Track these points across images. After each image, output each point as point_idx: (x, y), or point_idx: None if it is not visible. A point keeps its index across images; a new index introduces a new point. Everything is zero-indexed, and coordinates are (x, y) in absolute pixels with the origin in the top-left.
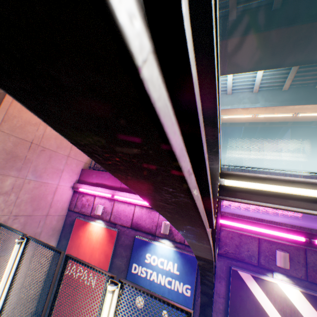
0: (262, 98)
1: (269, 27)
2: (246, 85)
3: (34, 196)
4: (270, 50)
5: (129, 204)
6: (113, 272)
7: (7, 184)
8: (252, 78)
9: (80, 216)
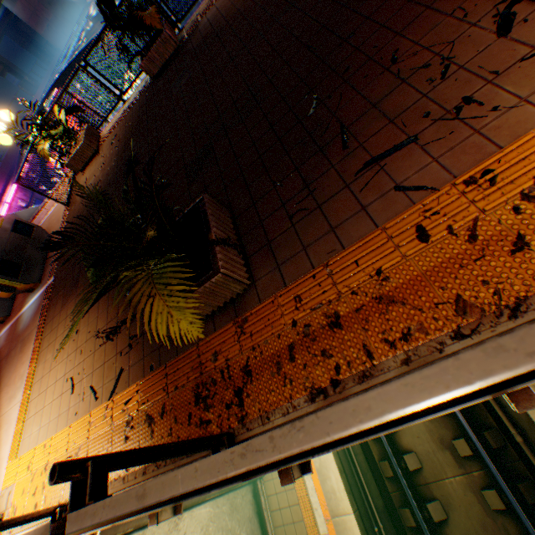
0: None
1: None
2: None
3: None
4: None
5: None
6: None
7: None
8: None
9: None
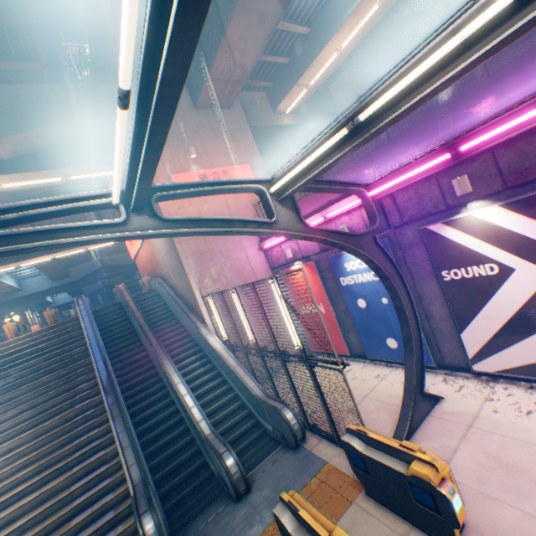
0: None
1: None
2: None
3: (236, 272)
4: None
5: None
6: (331, 294)
7: (213, 273)
8: None
9: (281, 268)
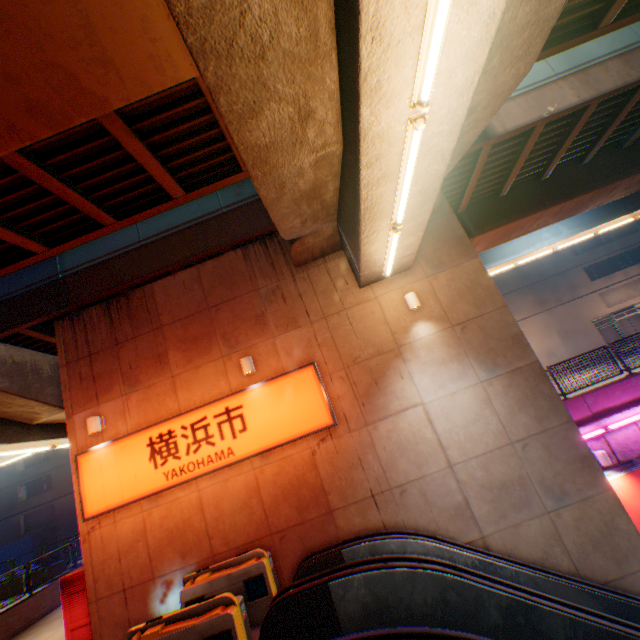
0: (562, 226)
1: (634, 168)
2: None
3: None
4: (626, 186)
5: (624, 426)
6: None
7: None
8: None
9: None
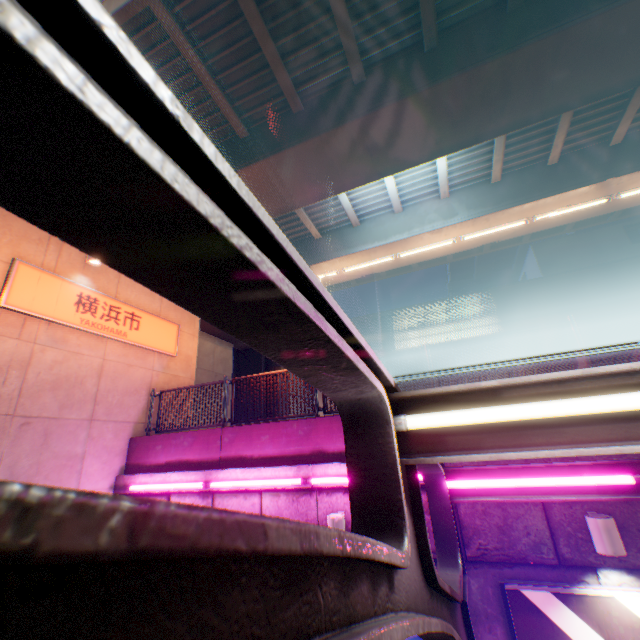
0: (461, 204)
1: (428, 81)
2: (424, 189)
3: None
4: (444, 118)
5: (246, 493)
6: None
7: None
8: (431, 173)
9: None
